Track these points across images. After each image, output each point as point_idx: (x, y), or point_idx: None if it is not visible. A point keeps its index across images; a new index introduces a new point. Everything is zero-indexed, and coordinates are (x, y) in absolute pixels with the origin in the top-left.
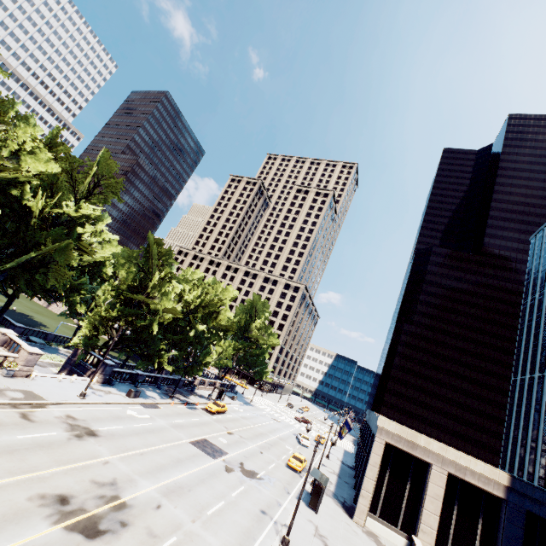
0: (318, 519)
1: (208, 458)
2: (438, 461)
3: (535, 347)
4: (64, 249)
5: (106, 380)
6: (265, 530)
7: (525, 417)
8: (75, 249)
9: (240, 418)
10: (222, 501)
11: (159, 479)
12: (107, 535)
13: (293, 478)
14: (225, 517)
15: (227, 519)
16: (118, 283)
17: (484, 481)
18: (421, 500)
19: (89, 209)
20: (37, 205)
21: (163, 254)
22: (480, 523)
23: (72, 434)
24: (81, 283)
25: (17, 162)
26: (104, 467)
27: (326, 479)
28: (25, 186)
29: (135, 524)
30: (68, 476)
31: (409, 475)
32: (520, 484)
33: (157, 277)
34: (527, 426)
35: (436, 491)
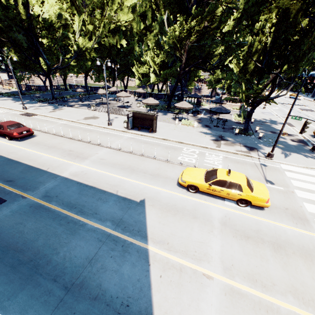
0: None
1: None
2: None
3: None
4: None
5: None
6: None
7: None
8: None
9: None
10: None
11: None
12: None
13: None
14: None
15: None
16: None
17: None
18: None
19: None
20: None
21: None
22: None
23: None
24: None
25: None
26: None
27: None
28: None
29: None
30: None
31: None
32: None
33: None
34: None
35: None
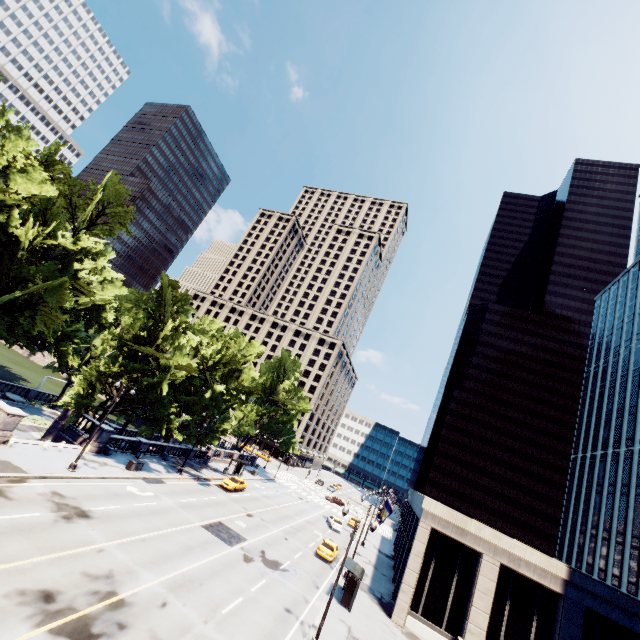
0: (351, 618)
1: (223, 545)
2: (489, 550)
3: (598, 421)
4: (57, 289)
5: (101, 449)
6: (290, 632)
7: (585, 500)
8: (70, 289)
9: (261, 497)
10: (239, 597)
11: (165, 571)
12: (102, 639)
13: (323, 569)
14: (243, 617)
15: (245, 620)
16: (120, 331)
17: (540, 574)
18: (469, 595)
19: (90, 242)
20: (26, 234)
21: (178, 300)
22: (535, 622)
23: (60, 515)
24: (74, 330)
25: (4, 181)
26: (98, 557)
27: (362, 571)
28: (12, 211)
29: (135, 626)
30: (54, 567)
31: (456, 566)
32: (580, 577)
33: (170, 327)
34: (587, 511)
35: (486, 585)
